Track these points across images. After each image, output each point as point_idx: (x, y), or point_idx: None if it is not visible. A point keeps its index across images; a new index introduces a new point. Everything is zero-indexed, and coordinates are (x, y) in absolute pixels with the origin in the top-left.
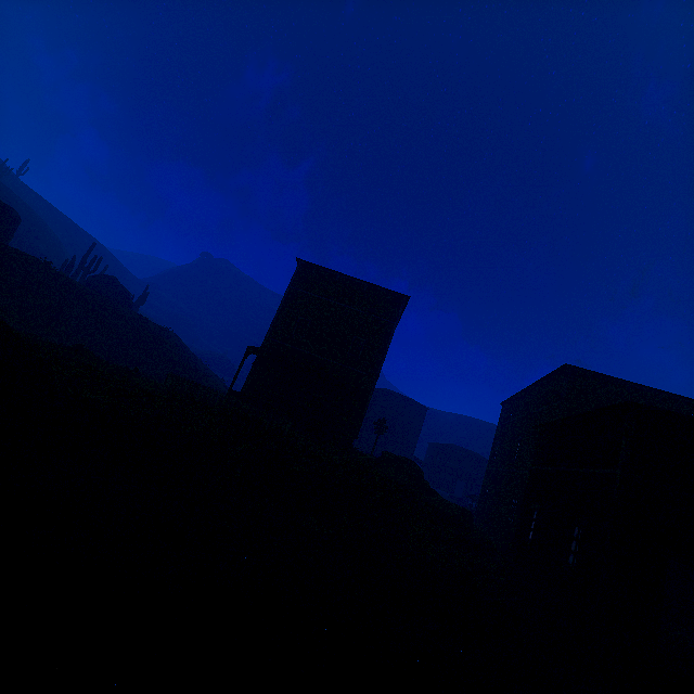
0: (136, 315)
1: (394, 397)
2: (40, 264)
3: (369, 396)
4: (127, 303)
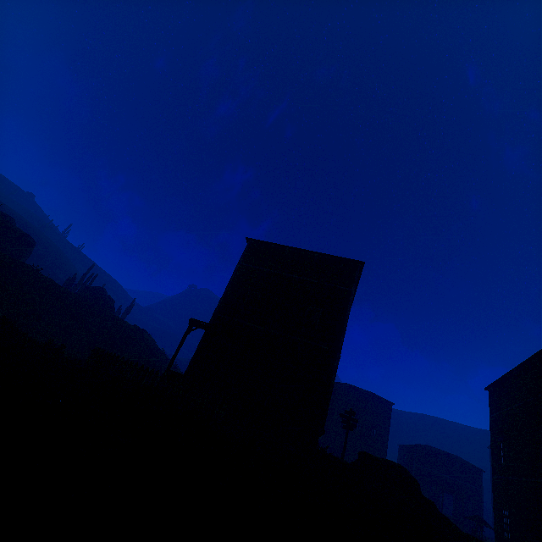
0: (112, 316)
1: (355, 391)
2: (30, 269)
3: (332, 374)
4: (110, 308)
